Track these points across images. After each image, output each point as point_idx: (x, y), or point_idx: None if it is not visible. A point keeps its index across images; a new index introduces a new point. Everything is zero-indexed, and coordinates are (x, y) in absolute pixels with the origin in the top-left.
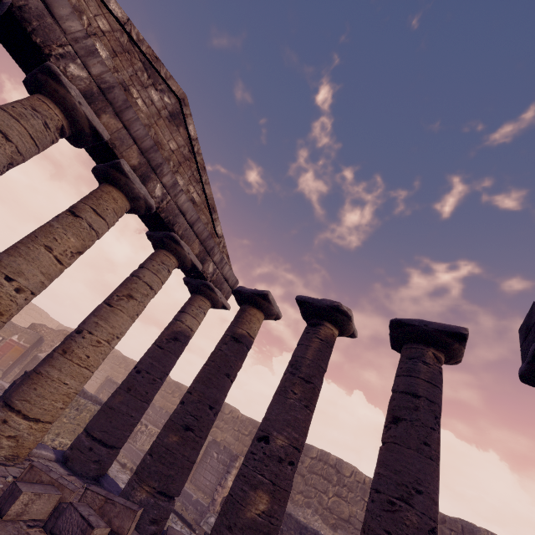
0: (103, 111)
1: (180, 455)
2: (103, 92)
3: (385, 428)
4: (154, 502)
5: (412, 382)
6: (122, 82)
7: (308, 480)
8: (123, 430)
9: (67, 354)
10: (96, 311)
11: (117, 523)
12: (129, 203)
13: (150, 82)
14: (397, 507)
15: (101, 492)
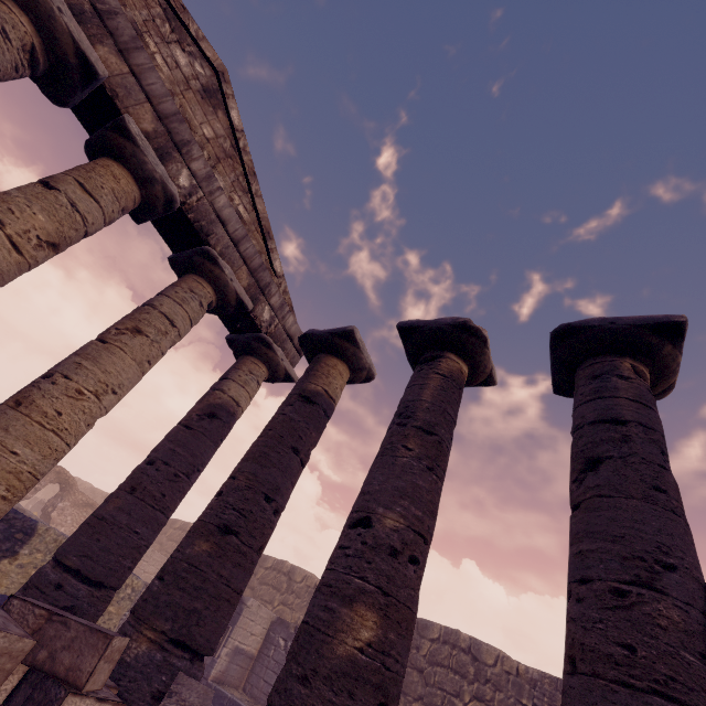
0: (98, 41)
1: (214, 574)
2: (99, 15)
3: (575, 483)
4: (162, 660)
5: (608, 404)
6: (132, 22)
7: (430, 676)
8: (119, 554)
9: (21, 406)
10: (80, 349)
11: (67, 661)
12: (138, 190)
13: (173, 37)
14: (634, 598)
15: (43, 605)
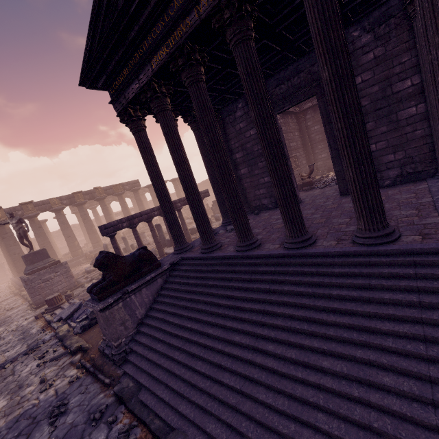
0: None
1: None
2: None
3: None
4: None
5: None
6: None
7: None
8: None
9: None
10: None
11: None
12: None
13: None
14: None
15: None
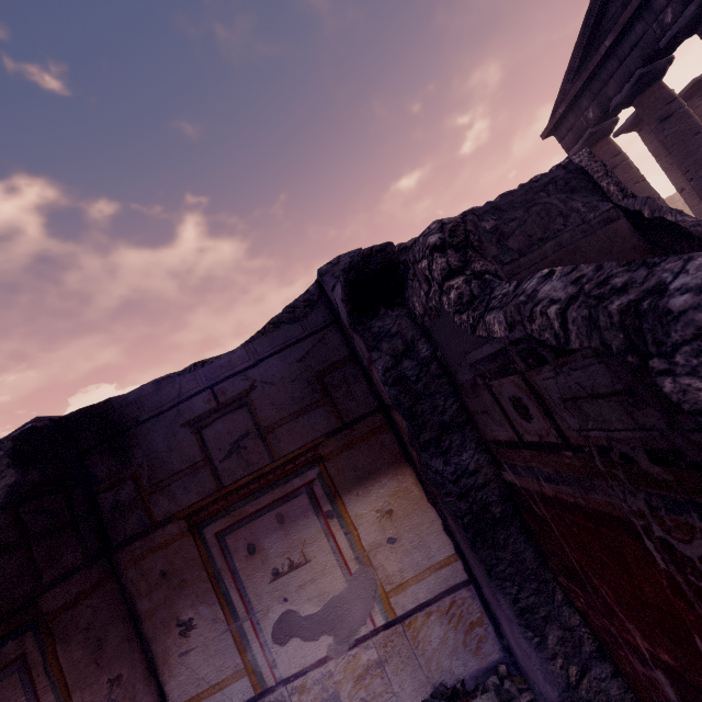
0: None
1: None
2: None
3: None
4: None
5: None
6: None
7: None
8: None
9: None
10: None
11: None
12: None
13: None
14: None
15: None
